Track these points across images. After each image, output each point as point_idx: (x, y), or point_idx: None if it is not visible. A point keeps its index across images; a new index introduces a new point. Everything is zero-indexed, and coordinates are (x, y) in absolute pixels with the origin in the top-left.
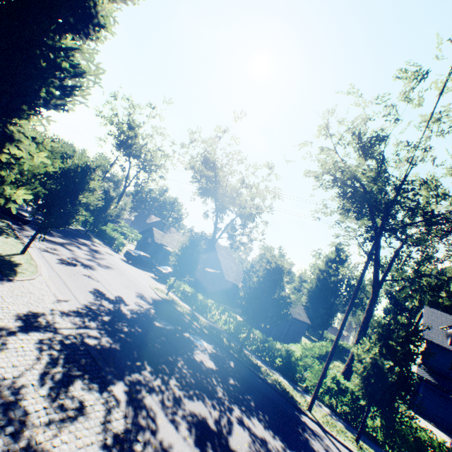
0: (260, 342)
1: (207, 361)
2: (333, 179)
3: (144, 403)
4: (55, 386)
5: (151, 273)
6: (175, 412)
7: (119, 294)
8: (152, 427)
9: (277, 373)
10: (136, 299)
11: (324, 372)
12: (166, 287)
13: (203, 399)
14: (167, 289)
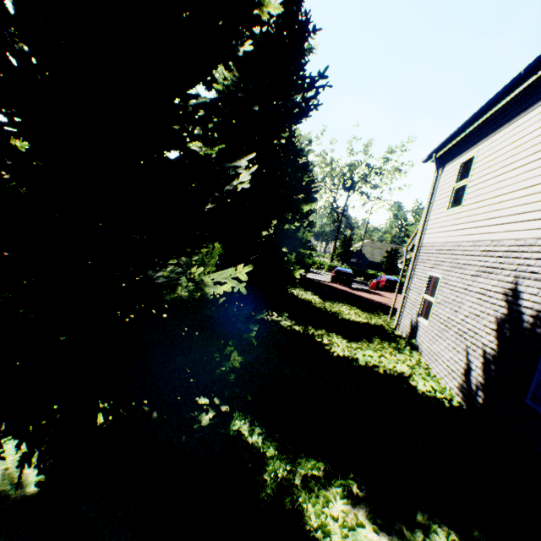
0: None
1: None
2: None
3: None
4: None
5: None
6: None
7: None
8: None
9: None
10: None
11: None
12: None
13: None
14: None
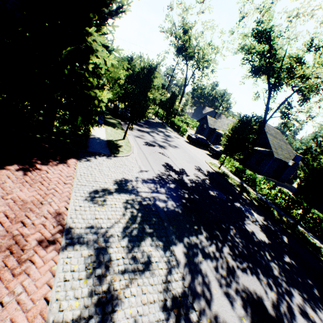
0: (319, 223)
1: (258, 233)
2: None
3: (199, 268)
4: (131, 239)
5: (206, 151)
6: (229, 284)
7: (182, 167)
8: (206, 296)
9: None
10: (194, 171)
11: None
12: (218, 162)
13: (257, 275)
14: (218, 163)
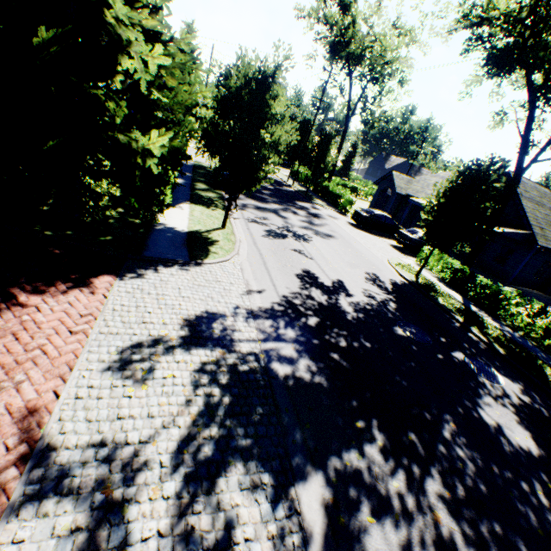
0: None
1: (511, 428)
2: None
3: None
4: (193, 474)
5: (391, 240)
6: None
7: (338, 278)
8: None
9: None
10: (365, 284)
11: None
12: (415, 262)
13: None
14: (416, 264)
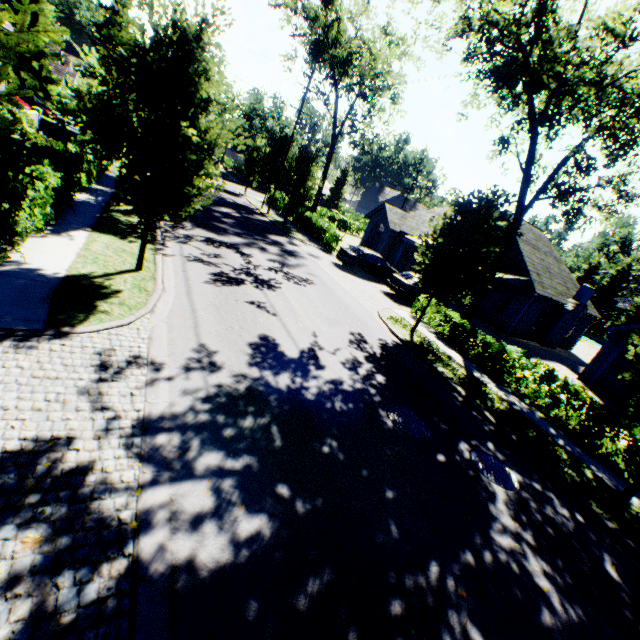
0: None
1: (537, 571)
2: None
3: None
4: None
5: (383, 286)
6: None
7: (310, 342)
8: None
9: None
10: (346, 349)
11: None
12: (410, 314)
13: None
14: (411, 317)
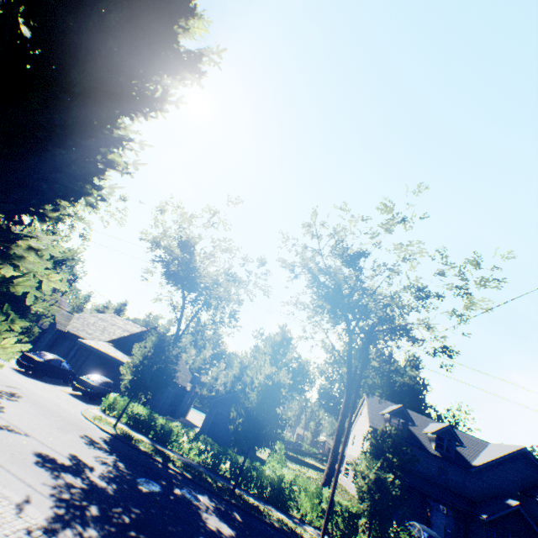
0: (248, 472)
1: (221, 526)
2: (313, 277)
3: None
4: None
5: (66, 387)
6: None
7: (69, 451)
8: None
9: (273, 509)
10: (91, 450)
11: (332, 498)
12: (101, 410)
13: None
14: (104, 413)
